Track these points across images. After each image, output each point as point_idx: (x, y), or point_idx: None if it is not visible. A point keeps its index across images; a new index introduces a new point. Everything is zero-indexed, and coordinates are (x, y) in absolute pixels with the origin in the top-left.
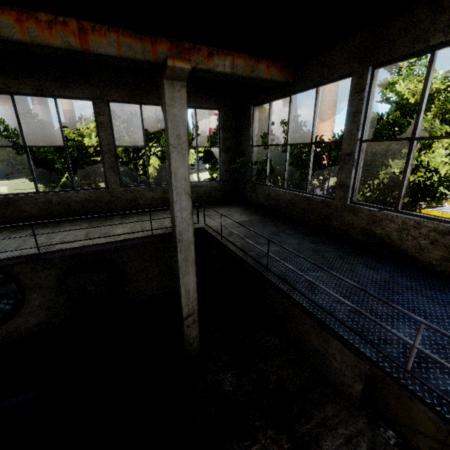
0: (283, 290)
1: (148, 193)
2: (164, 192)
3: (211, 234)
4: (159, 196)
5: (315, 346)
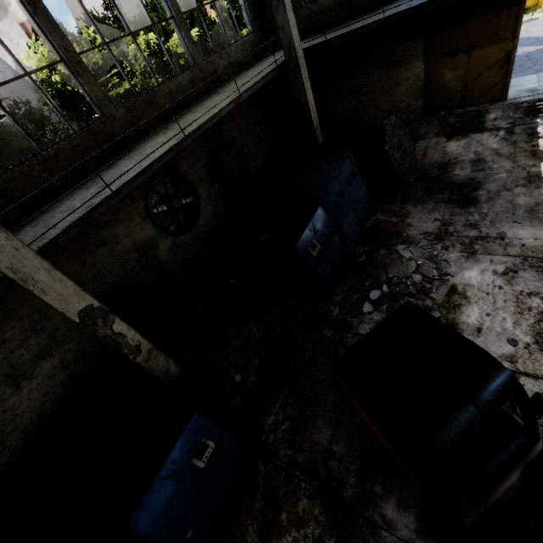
0: (400, 11)
1: (220, 62)
2: (228, 57)
3: (311, 47)
4: (227, 62)
5: (386, 109)
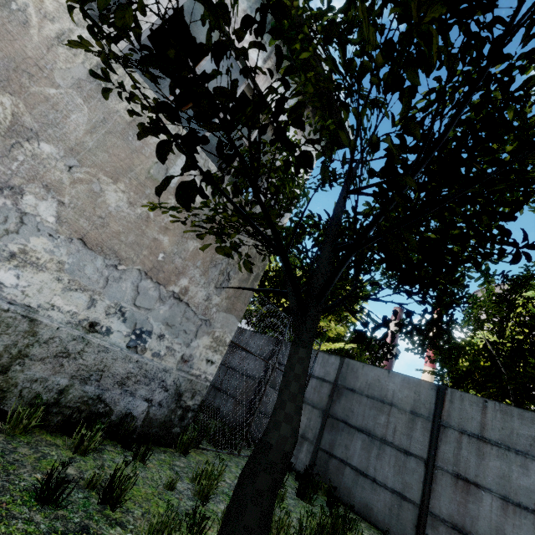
0: None
1: None
2: None
3: None
4: None
5: None
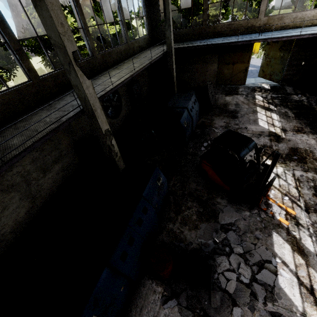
0: (213, 43)
1: (136, 44)
2: (138, 43)
3: (177, 48)
4: (138, 45)
5: (201, 80)
